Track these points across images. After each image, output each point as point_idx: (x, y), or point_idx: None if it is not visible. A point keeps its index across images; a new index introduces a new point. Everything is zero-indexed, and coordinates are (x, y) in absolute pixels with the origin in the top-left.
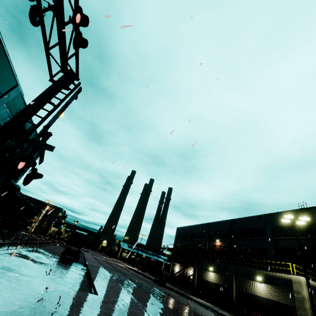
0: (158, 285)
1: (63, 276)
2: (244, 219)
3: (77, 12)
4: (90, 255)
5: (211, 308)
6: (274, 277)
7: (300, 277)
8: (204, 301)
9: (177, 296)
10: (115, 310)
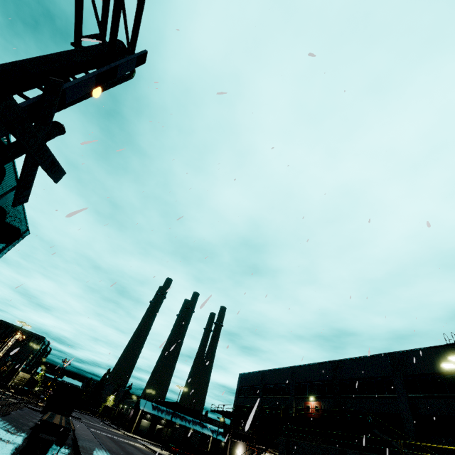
0: None
1: None
2: (354, 361)
3: None
4: (84, 427)
5: None
6: None
7: None
8: None
9: None
10: None
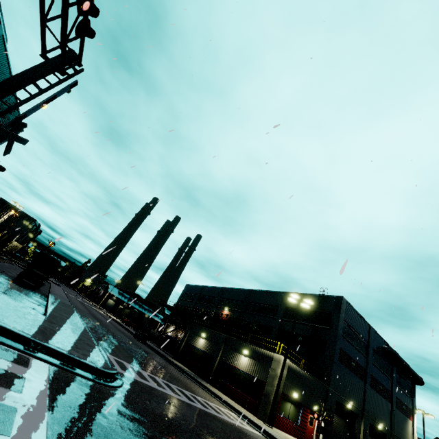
0: (137, 340)
1: (12, 295)
2: (262, 292)
3: (85, 0)
4: (60, 289)
5: (184, 371)
6: (260, 353)
7: (282, 356)
8: (182, 366)
9: (152, 354)
10: (59, 330)
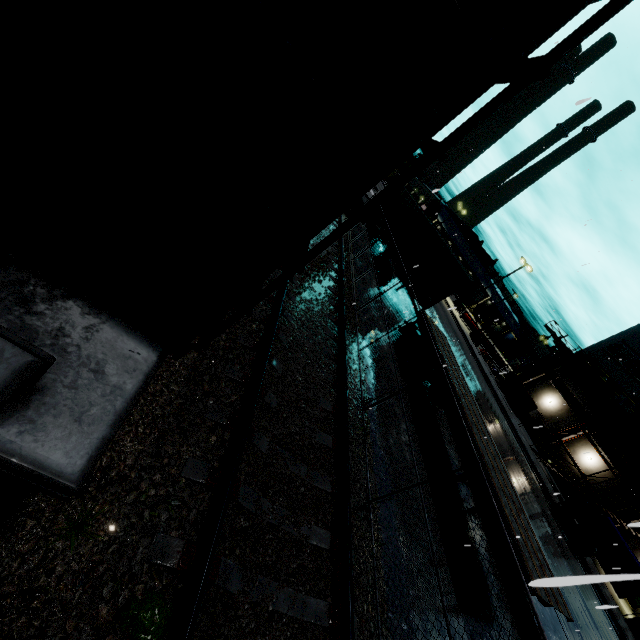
0: (561, 533)
1: None
2: None
3: None
4: None
5: None
6: None
7: None
8: None
9: None
10: None
